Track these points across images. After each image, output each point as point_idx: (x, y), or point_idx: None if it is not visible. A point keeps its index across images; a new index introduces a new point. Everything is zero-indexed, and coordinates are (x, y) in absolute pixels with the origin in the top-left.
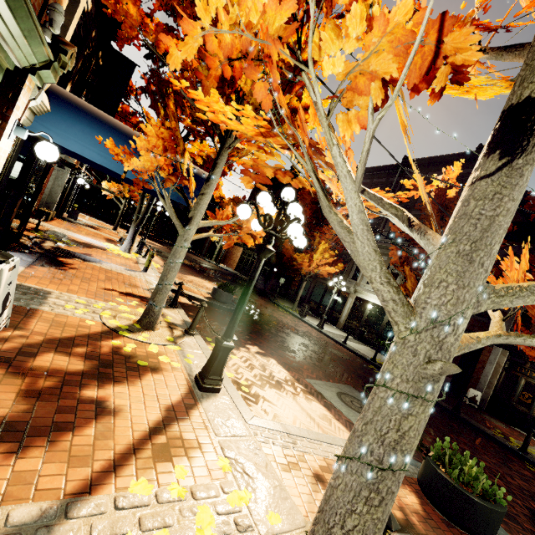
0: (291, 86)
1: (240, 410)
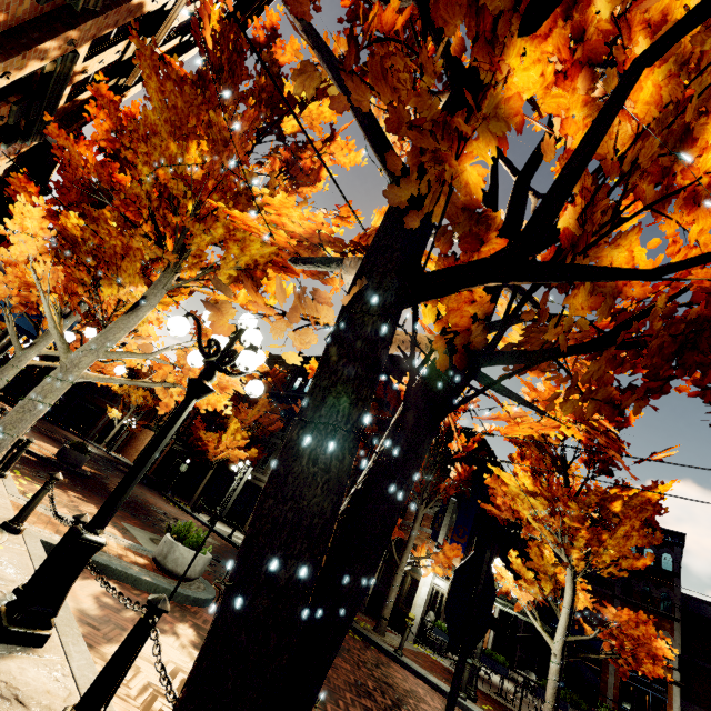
0: (147, 269)
1: (8, 489)
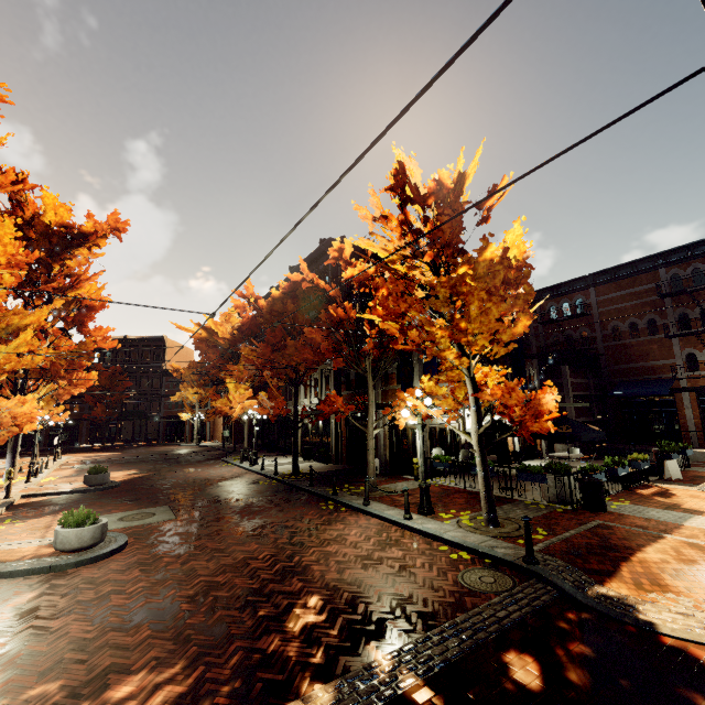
0: None
1: None
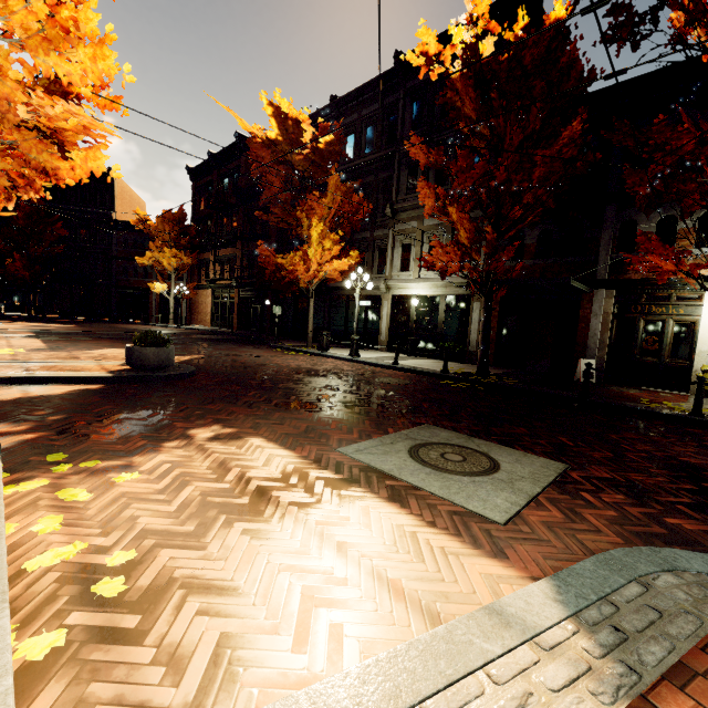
0: None
1: None
